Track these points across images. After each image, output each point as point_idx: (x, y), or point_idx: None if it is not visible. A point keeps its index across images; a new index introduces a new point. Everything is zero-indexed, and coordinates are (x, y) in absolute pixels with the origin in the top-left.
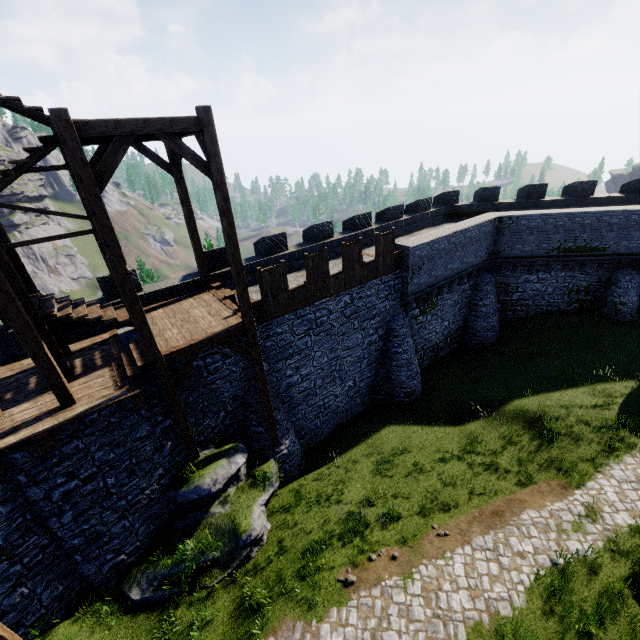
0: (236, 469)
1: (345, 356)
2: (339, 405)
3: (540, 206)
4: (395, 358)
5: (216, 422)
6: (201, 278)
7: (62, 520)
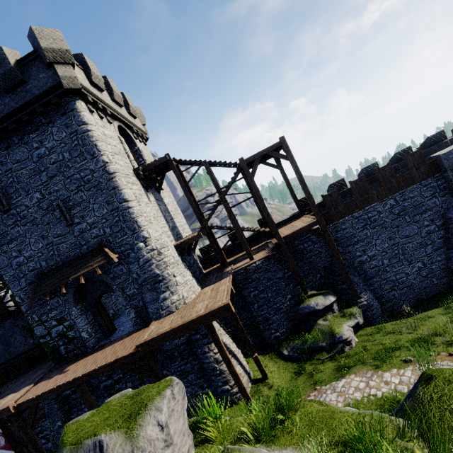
0: (329, 303)
1: (405, 243)
2: (413, 282)
3: None
4: None
5: (315, 279)
6: (298, 211)
7: (254, 307)
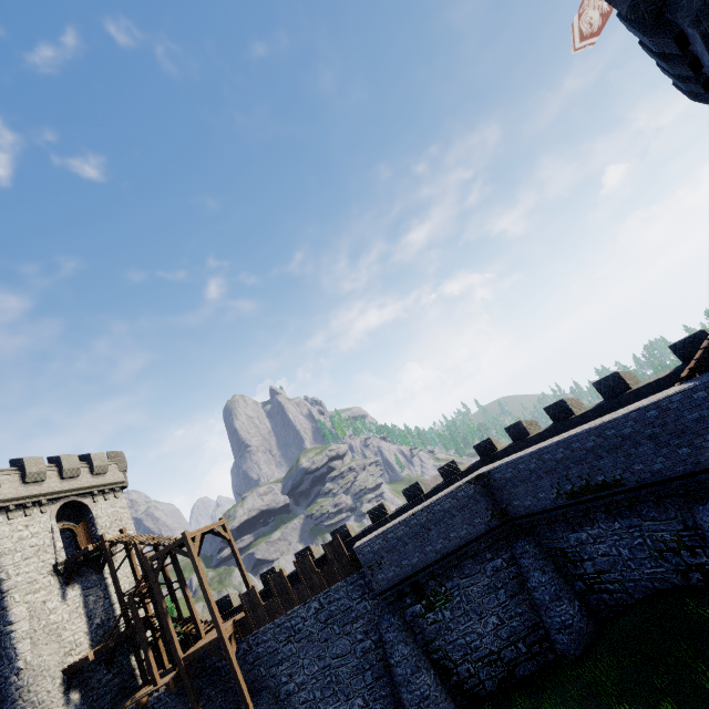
0: None
1: (338, 665)
2: None
3: (573, 425)
4: (393, 672)
5: None
6: None
7: None
